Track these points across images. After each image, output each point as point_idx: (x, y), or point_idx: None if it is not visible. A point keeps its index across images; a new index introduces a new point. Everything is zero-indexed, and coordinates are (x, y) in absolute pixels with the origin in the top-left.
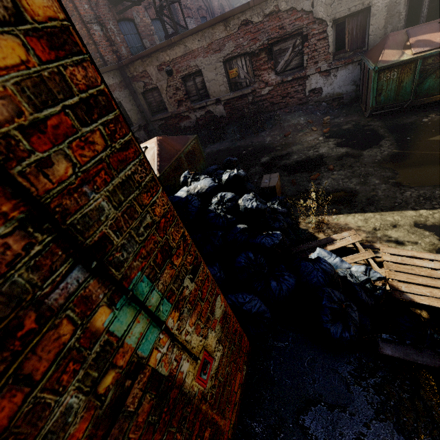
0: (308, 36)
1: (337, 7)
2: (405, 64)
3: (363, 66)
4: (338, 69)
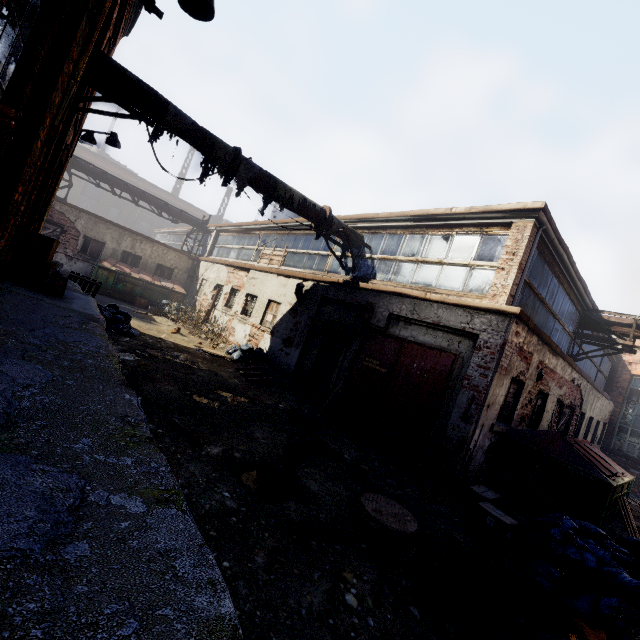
0: (67, 232)
1: (90, 232)
2: (112, 272)
3: (94, 265)
4: (79, 260)
